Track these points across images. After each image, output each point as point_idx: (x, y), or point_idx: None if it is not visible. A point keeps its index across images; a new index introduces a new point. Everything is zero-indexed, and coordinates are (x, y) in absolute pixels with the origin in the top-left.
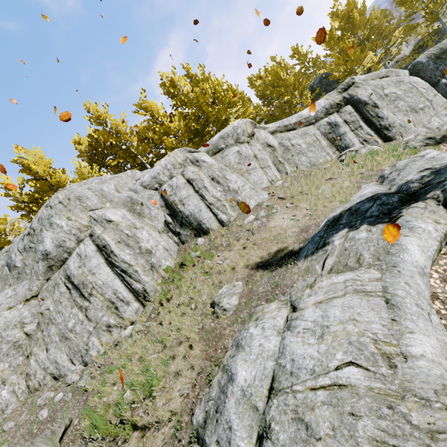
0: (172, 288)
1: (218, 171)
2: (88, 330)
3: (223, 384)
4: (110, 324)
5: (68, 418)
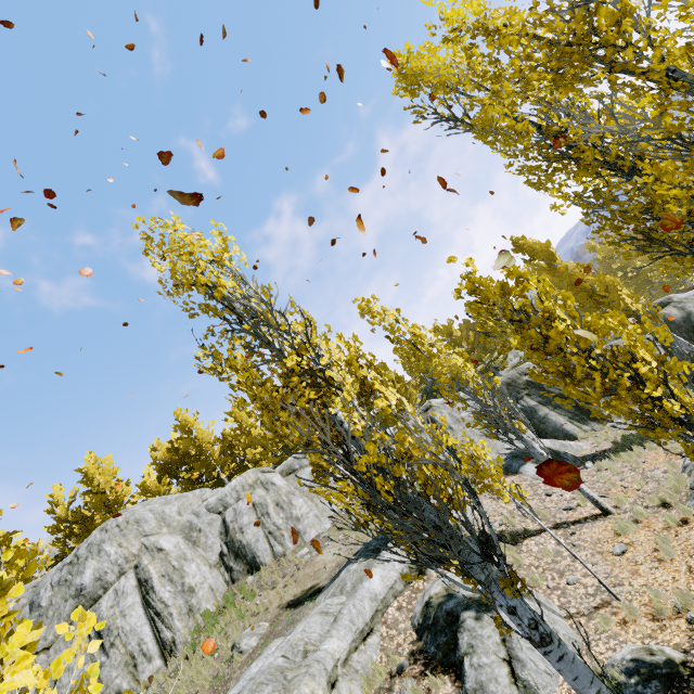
0: (203, 637)
1: (286, 495)
2: None
3: None
4: (122, 689)
5: None
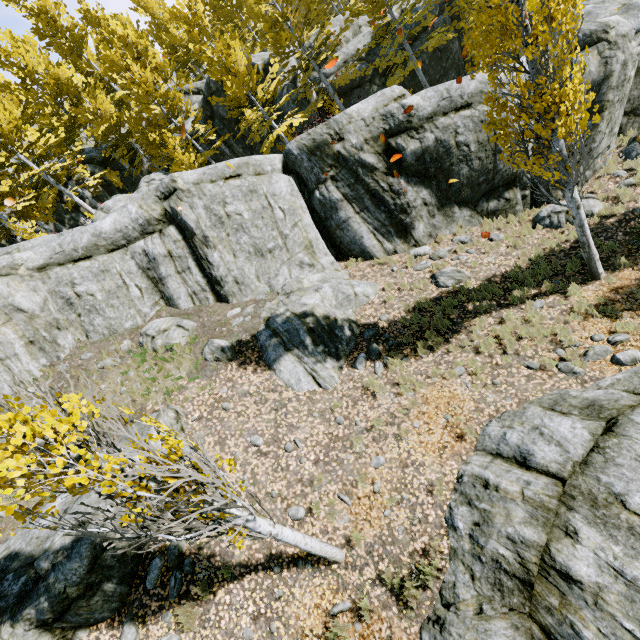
0: None
1: None
2: None
3: None
4: None
5: None
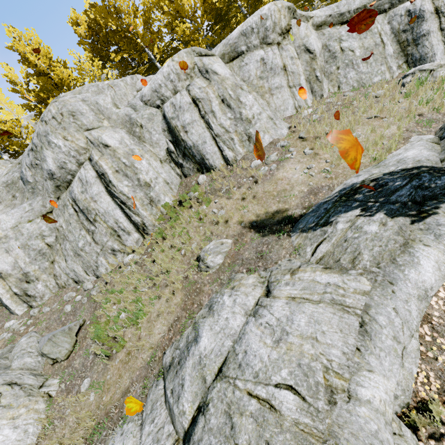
0: (168, 227)
1: (232, 89)
2: (96, 251)
3: (190, 341)
4: (114, 249)
5: (82, 320)
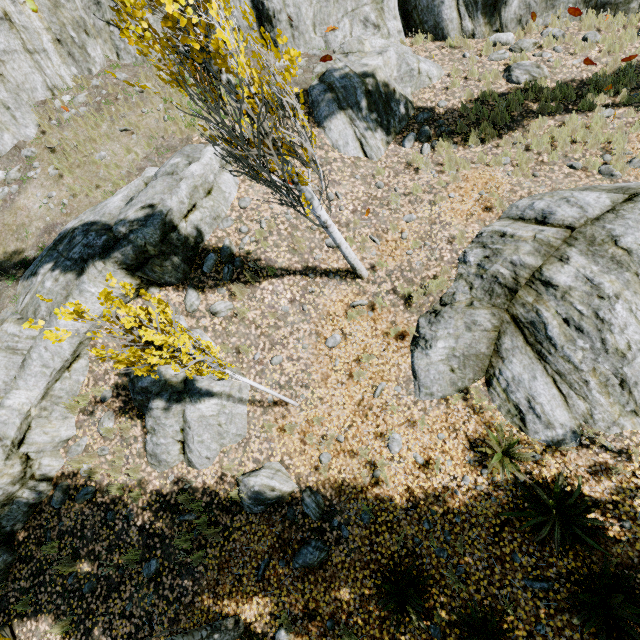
0: None
1: None
2: None
3: None
4: None
5: None
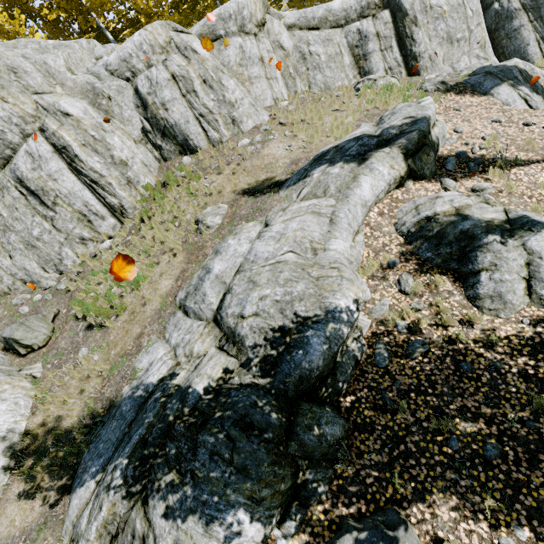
0: (153, 207)
1: (213, 71)
2: (58, 240)
3: (202, 276)
4: (84, 237)
5: (56, 309)
